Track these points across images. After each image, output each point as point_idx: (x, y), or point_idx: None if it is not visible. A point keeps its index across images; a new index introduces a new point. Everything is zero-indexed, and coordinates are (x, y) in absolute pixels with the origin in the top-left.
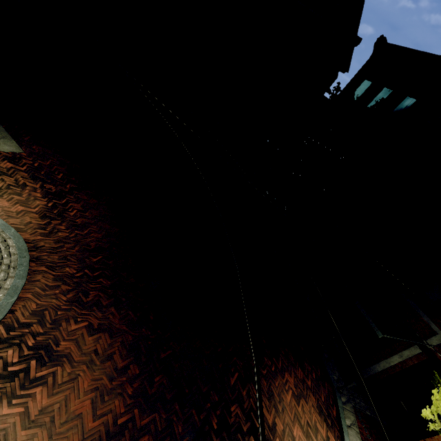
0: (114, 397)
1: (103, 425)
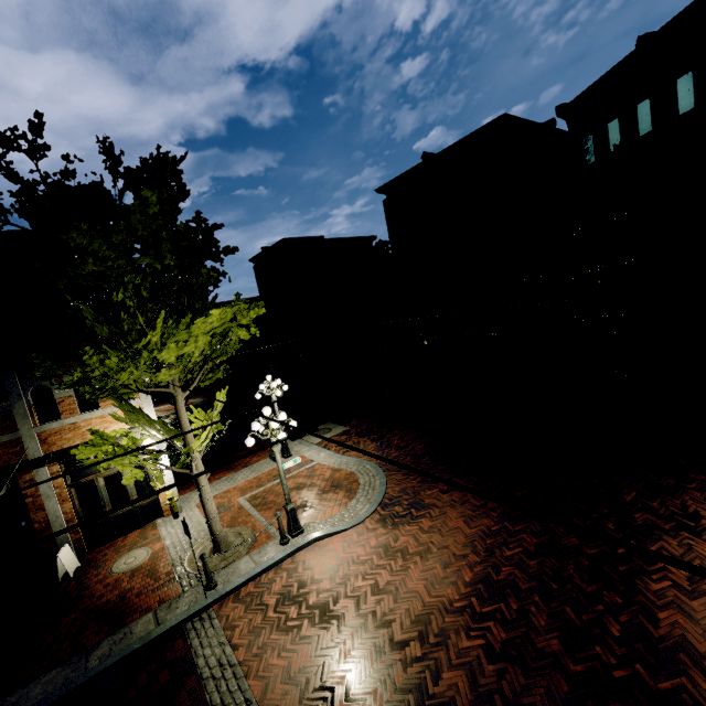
0: (482, 519)
1: (479, 531)
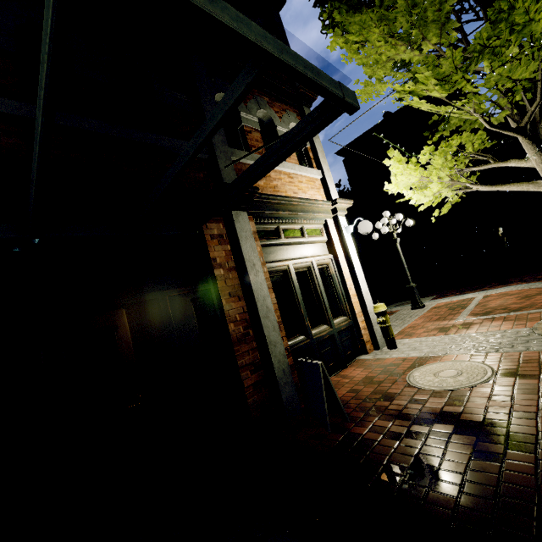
0: None
1: None
